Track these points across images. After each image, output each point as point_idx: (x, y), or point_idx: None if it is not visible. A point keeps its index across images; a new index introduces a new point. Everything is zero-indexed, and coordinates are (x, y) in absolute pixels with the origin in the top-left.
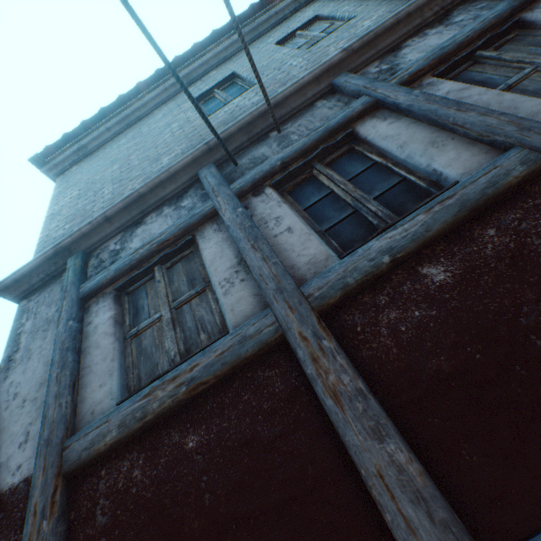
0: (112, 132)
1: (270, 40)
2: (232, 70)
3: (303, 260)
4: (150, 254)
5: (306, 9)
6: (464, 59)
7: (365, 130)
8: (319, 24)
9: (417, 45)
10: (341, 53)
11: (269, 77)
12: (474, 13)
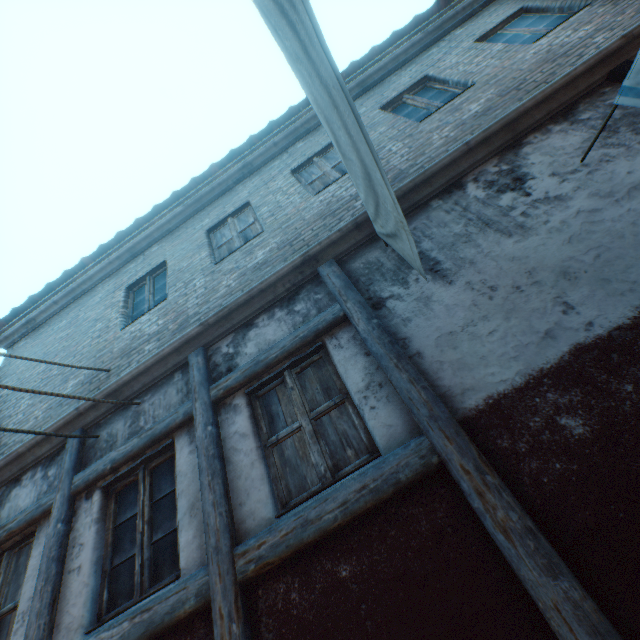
0: (59, 304)
1: (206, 222)
2: (166, 256)
3: (67, 620)
4: (1, 542)
5: (247, 182)
6: (274, 377)
7: (176, 449)
8: (249, 213)
9: (262, 329)
10: (198, 327)
11: (176, 294)
12: (309, 307)
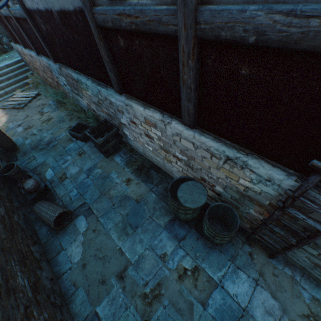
0: None
1: None
2: None
3: None
4: None
5: None
6: None
7: None
8: None
9: None
10: None
11: None
12: None
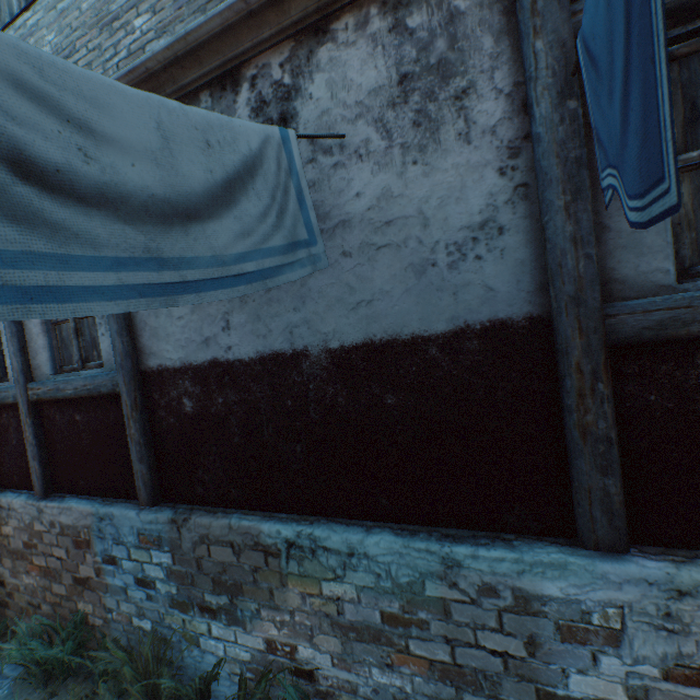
0: None
1: None
2: None
3: None
4: None
5: None
6: None
7: None
8: None
9: None
10: None
11: None
12: None
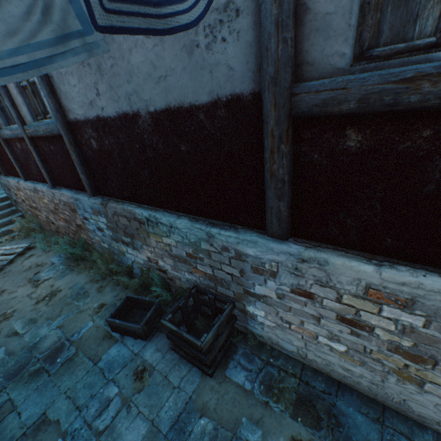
0: None
1: None
2: None
3: None
4: None
5: None
6: None
7: None
8: None
9: None
10: None
11: None
12: None
